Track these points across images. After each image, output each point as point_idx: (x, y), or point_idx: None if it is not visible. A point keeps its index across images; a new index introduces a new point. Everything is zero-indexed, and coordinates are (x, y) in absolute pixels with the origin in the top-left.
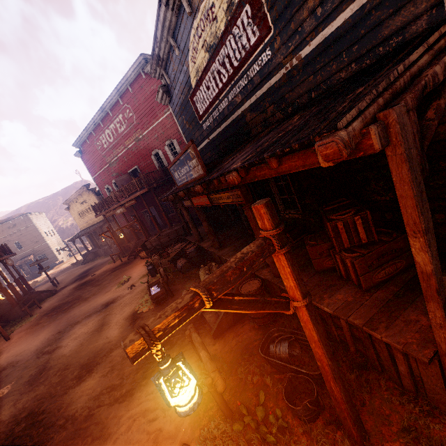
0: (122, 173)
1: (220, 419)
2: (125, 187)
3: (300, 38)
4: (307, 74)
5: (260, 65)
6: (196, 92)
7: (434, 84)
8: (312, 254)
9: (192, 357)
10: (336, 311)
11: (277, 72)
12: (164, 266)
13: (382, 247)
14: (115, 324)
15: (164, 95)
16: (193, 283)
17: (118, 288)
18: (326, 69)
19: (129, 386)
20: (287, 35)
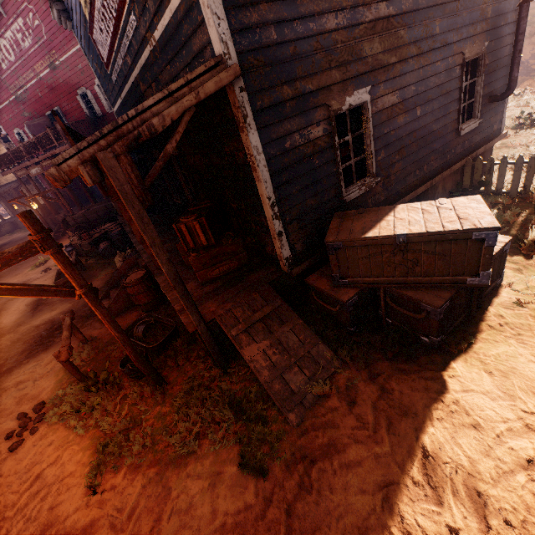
0: (37, 115)
1: (77, 383)
2: (37, 139)
3: (150, 17)
4: (165, 62)
5: (132, 29)
6: (93, 29)
7: (152, 133)
8: (181, 251)
9: (78, 339)
10: (172, 300)
11: (146, 46)
12: (84, 249)
13: (215, 249)
14: (15, 310)
15: (62, 16)
16: (110, 270)
17: (31, 270)
18: (174, 63)
19: (11, 365)
20: (140, 7)
